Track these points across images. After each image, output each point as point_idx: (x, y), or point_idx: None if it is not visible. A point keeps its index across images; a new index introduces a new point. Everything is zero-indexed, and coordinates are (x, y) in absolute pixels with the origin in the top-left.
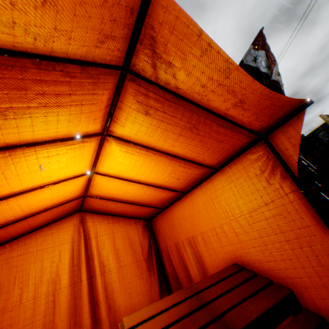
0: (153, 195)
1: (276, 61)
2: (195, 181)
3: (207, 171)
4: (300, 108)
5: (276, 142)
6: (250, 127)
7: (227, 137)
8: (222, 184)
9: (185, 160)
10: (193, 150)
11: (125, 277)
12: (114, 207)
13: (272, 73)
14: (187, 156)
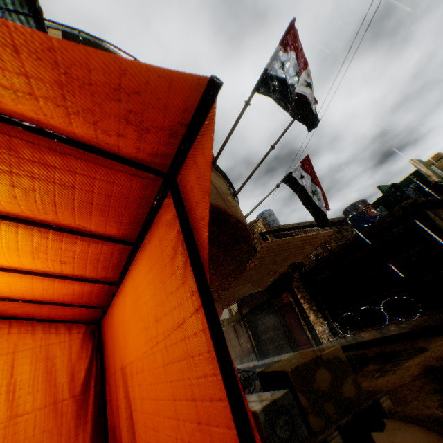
0: (52, 288)
1: (307, 66)
2: (114, 264)
3: (123, 248)
4: (201, 102)
5: (188, 188)
6: (122, 152)
7: (80, 176)
8: (143, 274)
9: (44, 226)
10: (26, 207)
11: (20, 437)
12: (6, 308)
13: (298, 83)
14: (40, 218)
